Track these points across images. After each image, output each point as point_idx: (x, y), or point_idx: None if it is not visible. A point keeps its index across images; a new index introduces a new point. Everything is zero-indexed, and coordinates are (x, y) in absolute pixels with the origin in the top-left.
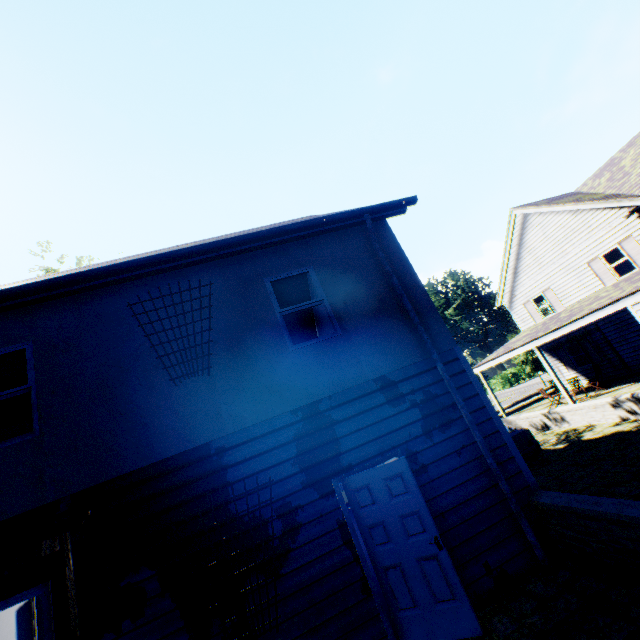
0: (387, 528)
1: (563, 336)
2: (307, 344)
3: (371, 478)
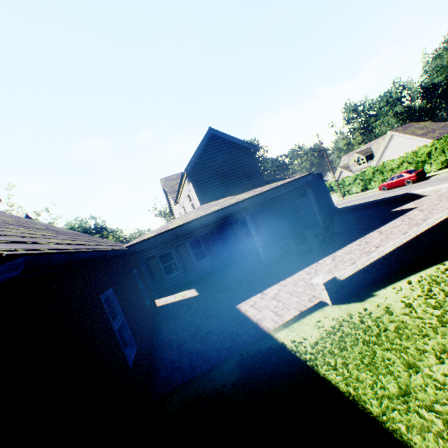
0: None
1: None
2: None
3: None
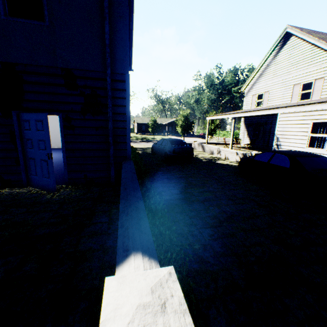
0: (33, 143)
1: (256, 120)
2: (17, 20)
3: (31, 118)
